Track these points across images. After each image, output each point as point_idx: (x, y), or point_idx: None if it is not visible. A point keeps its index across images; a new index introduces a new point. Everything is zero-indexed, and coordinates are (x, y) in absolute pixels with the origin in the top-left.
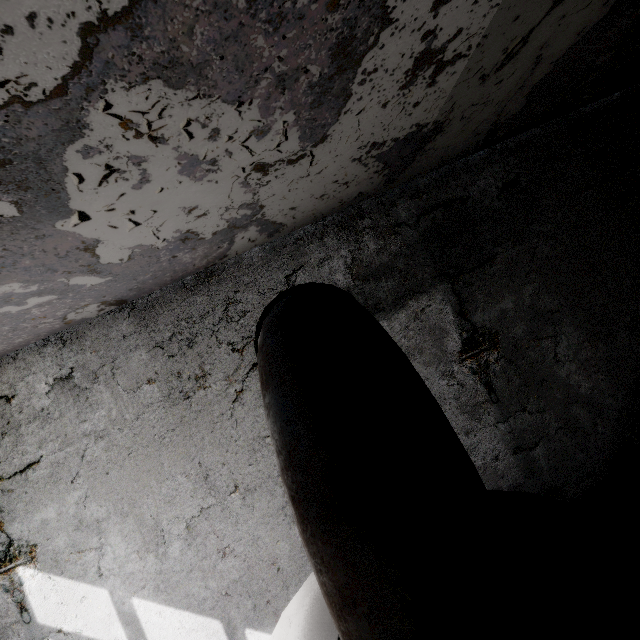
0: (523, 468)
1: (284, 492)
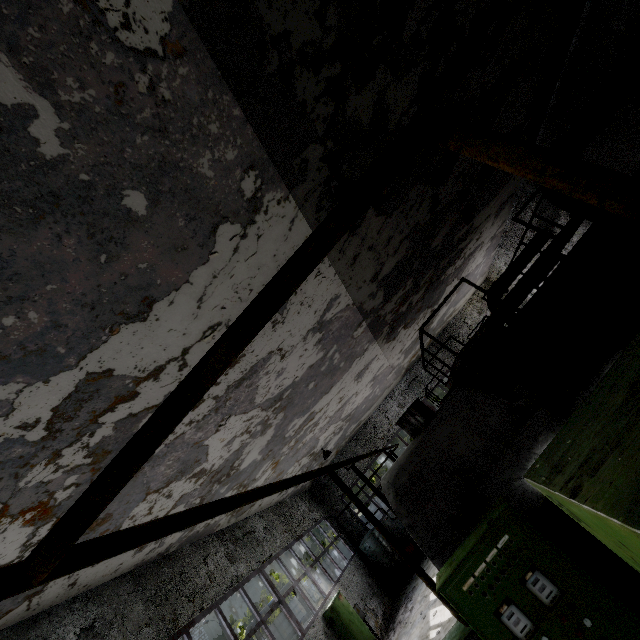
0: None
1: None
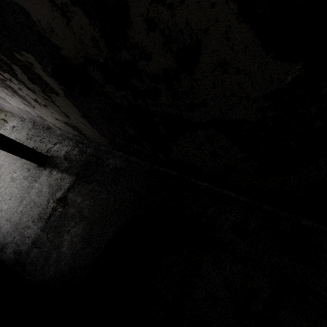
0: (28, 249)
1: (2, 187)
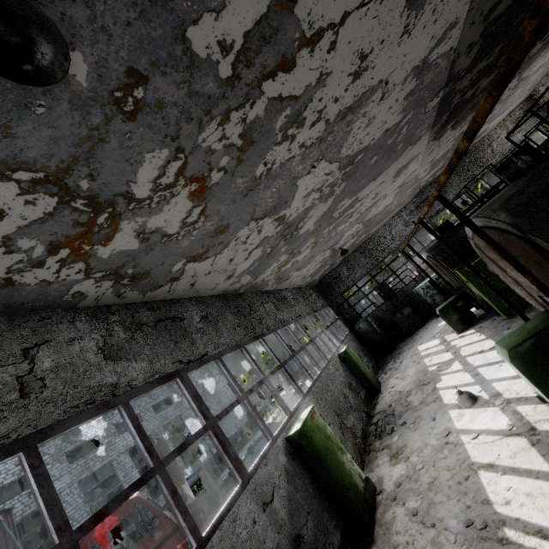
0: None
1: None
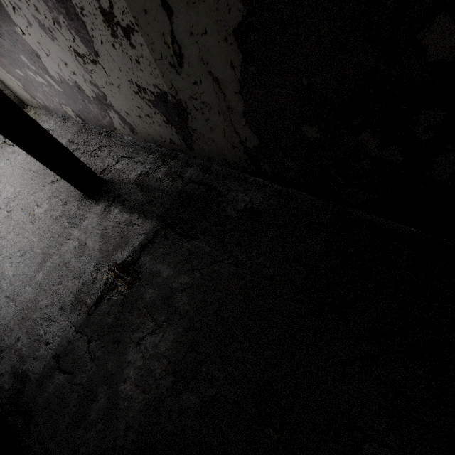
0: (43, 372)
1: (10, 232)
